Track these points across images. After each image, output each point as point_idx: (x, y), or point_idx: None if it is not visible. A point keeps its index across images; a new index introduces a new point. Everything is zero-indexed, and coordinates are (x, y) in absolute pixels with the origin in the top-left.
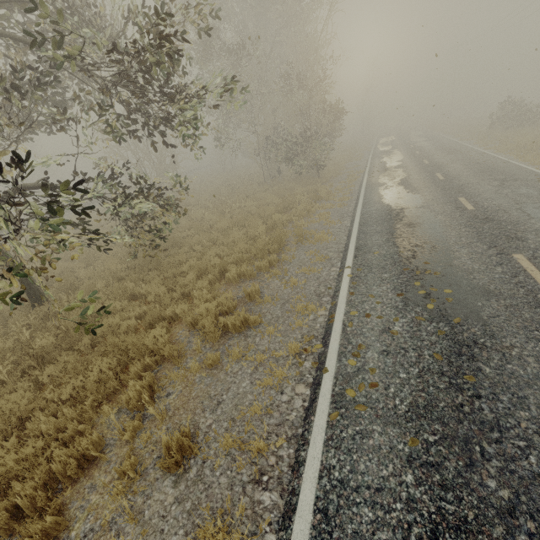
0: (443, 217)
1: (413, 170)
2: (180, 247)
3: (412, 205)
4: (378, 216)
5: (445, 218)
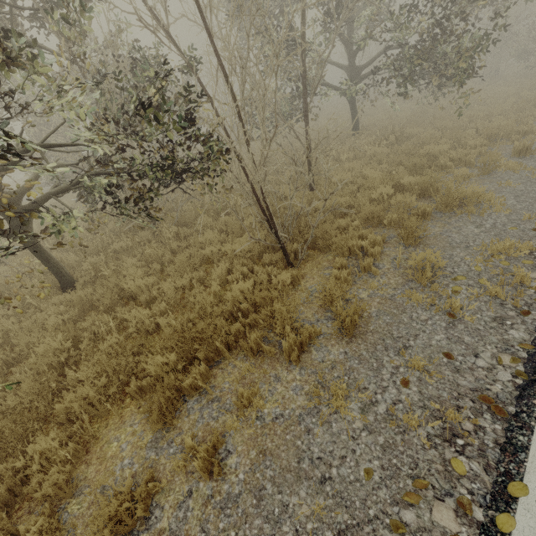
0: None
1: None
2: None
3: None
4: None
5: None
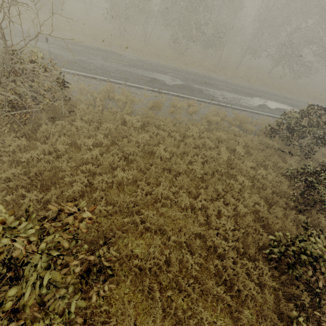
0: None
1: None
2: None
3: None
4: None
5: None
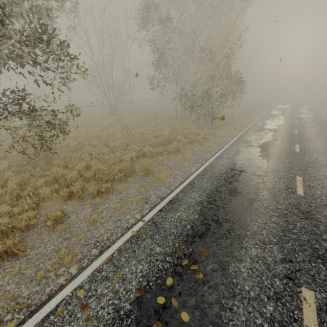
0: (267, 194)
1: (281, 136)
2: (82, 152)
3: (252, 170)
4: (217, 172)
5: (267, 196)
